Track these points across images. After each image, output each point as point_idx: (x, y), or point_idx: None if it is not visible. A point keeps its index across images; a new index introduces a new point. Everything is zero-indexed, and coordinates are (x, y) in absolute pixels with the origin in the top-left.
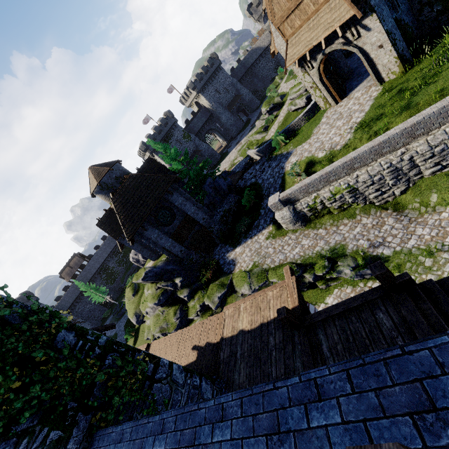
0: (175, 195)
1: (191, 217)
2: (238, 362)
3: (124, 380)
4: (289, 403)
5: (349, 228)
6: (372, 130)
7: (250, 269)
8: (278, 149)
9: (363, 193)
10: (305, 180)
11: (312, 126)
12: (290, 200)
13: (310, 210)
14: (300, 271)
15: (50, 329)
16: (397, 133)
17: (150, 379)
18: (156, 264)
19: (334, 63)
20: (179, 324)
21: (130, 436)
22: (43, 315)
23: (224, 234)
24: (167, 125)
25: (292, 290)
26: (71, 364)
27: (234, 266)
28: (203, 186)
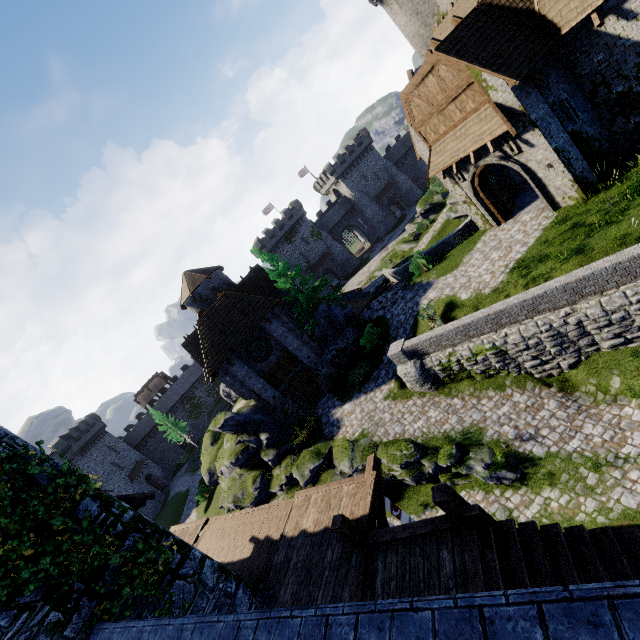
0: (274, 323)
1: (292, 353)
2: (289, 573)
3: (142, 568)
4: (218, 639)
5: (494, 404)
6: (531, 274)
7: (356, 439)
8: (417, 275)
9: (516, 358)
10: (437, 329)
11: (464, 251)
12: (418, 353)
13: (443, 369)
14: (418, 456)
15: (75, 495)
16: (557, 288)
17: (173, 573)
18: (241, 409)
19: (501, 171)
20: (257, 497)
21: (117, 637)
22: (72, 478)
23: (334, 381)
24: (292, 218)
25: (368, 491)
26: (88, 539)
27: (338, 430)
28: (315, 313)
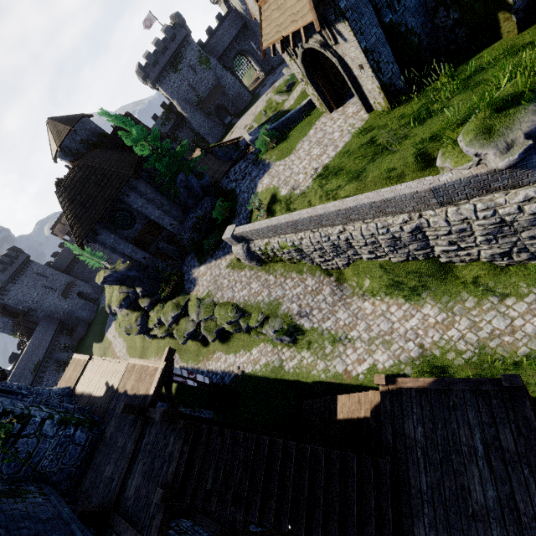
0: (132, 196)
1: (155, 221)
2: (113, 418)
3: None
4: None
5: (293, 285)
6: (327, 187)
7: (203, 298)
8: (264, 151)
9: (309, 255)
10: (256, 224)
11: (301, 135)
12: (245, 238)
13: (263, 254)
14: (237, 318)
15: None
16: (332, 212)
17: (16, 436)
18: (118, 267)
19: None
20: (140, 330)
21: None
22: None
23: (196, 244)
24: (175, 39)
25: (158, 377)
26: None
27: (194, 287)
28: (176, 181)
